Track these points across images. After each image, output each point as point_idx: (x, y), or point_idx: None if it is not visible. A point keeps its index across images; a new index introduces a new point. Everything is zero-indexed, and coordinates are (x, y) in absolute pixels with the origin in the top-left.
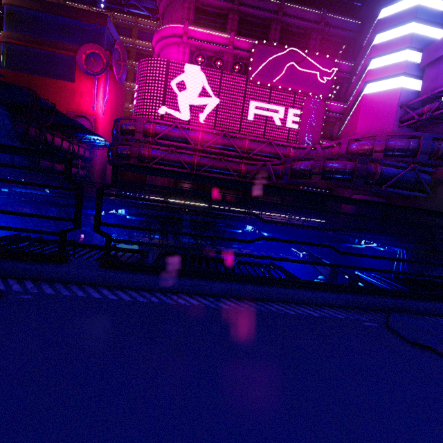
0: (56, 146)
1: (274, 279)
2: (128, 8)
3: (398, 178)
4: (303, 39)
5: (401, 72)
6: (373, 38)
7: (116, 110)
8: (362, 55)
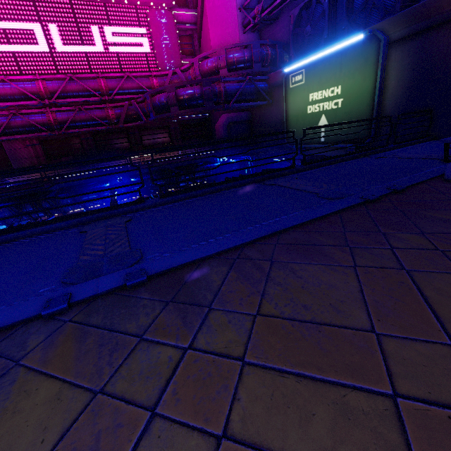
0: None
1: (26, 226)
2: None
3: (241, 93)
4: None
5: None
6: None
7: None
8: None
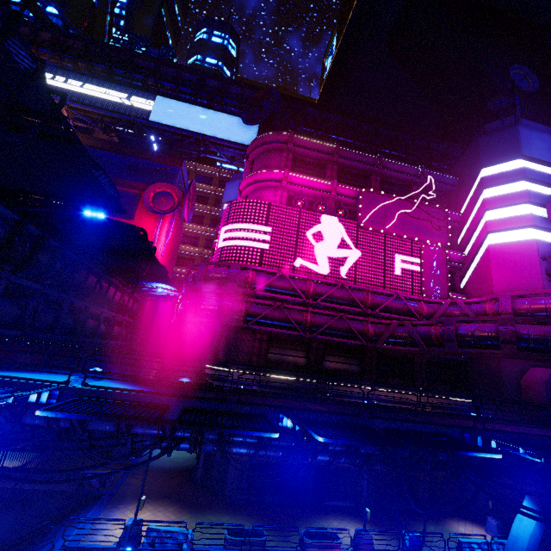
0: (108, 297)
1: None
2: (205, 154)
3: None
4: (403, 190)
5: (529, 224)
6: (481, 192)
7: (172, 251)
8: (471, 206)
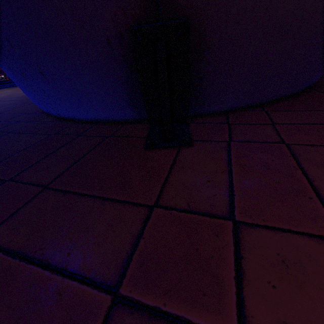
0: None
1: (1, 84)
2: None
3: None
4: None
5: None
6: None
7: None
8: None
